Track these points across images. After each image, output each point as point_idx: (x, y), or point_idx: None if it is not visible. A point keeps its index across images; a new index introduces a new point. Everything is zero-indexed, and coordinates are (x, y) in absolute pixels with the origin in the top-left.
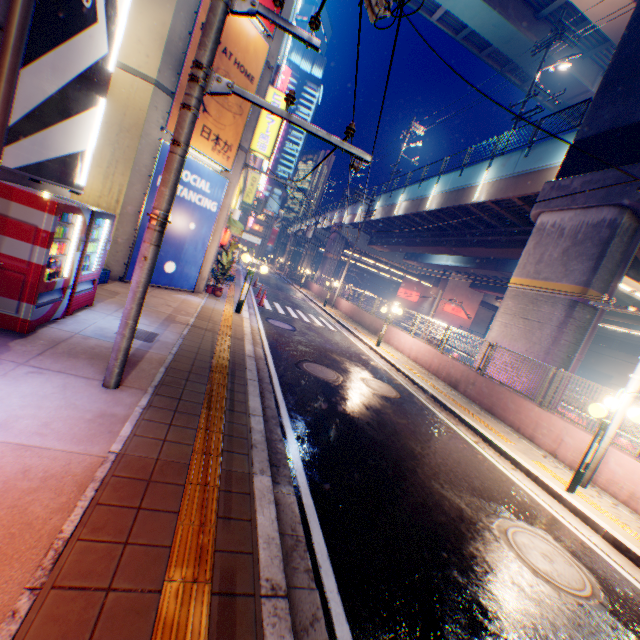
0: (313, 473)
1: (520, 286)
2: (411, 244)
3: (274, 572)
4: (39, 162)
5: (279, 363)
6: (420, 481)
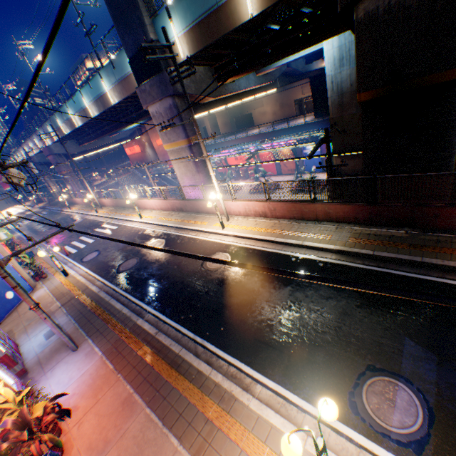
0: (152, 304)
1: (169, 148)
2: (105, 133)
3: (155, 331)
4: None
5: (111, 280)
6: (181, 273)
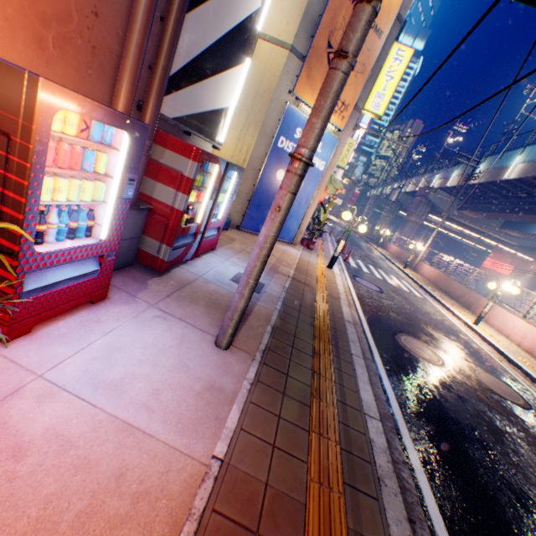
0: None
1: None
2: (519, 211)
3: None
4: (191, 114)
5: (375, 332)
6: None
